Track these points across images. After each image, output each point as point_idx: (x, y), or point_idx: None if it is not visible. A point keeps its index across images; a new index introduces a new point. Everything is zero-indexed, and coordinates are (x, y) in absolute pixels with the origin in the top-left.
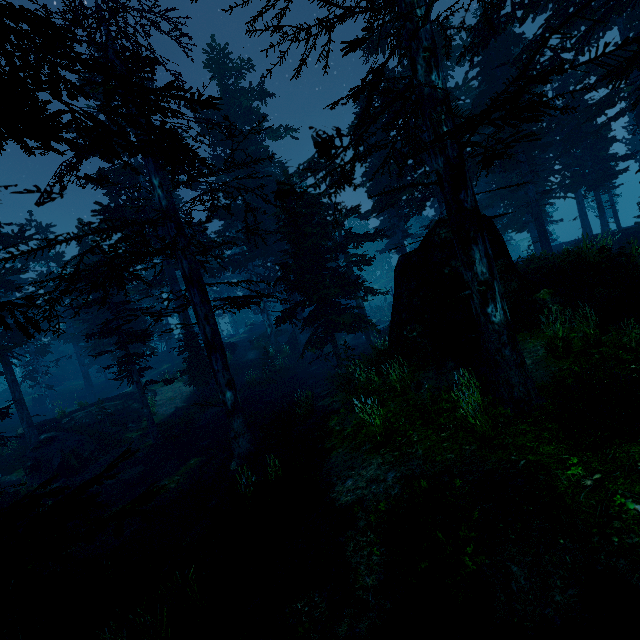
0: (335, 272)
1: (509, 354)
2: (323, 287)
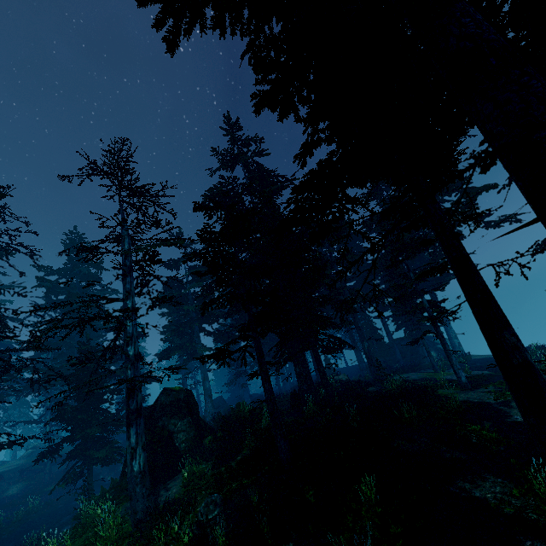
0: (104, 412)
1: (140, 490)
2: (88, 426)
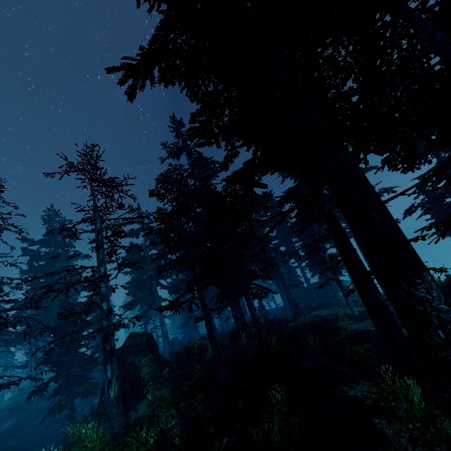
0: (82, 355)
1: (115, 411)
2: (70, 367)
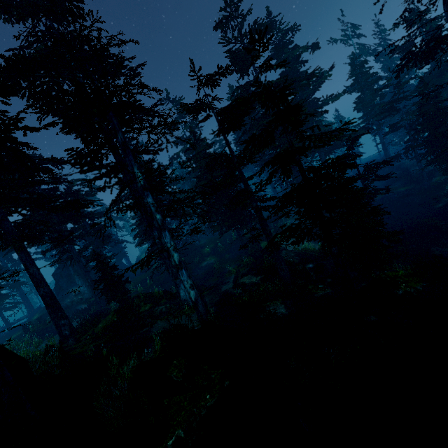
0: None
1: None
2: None
